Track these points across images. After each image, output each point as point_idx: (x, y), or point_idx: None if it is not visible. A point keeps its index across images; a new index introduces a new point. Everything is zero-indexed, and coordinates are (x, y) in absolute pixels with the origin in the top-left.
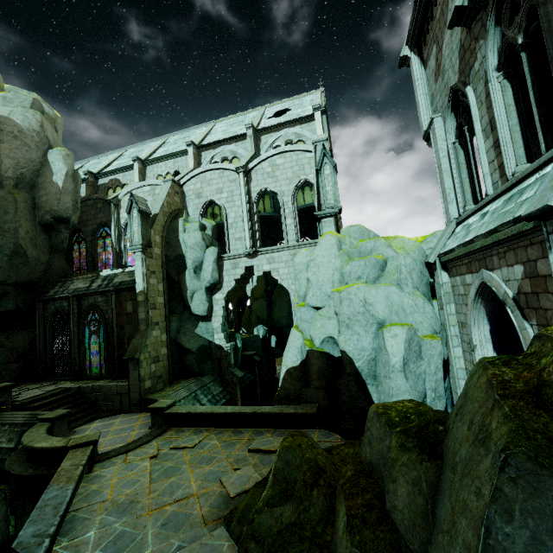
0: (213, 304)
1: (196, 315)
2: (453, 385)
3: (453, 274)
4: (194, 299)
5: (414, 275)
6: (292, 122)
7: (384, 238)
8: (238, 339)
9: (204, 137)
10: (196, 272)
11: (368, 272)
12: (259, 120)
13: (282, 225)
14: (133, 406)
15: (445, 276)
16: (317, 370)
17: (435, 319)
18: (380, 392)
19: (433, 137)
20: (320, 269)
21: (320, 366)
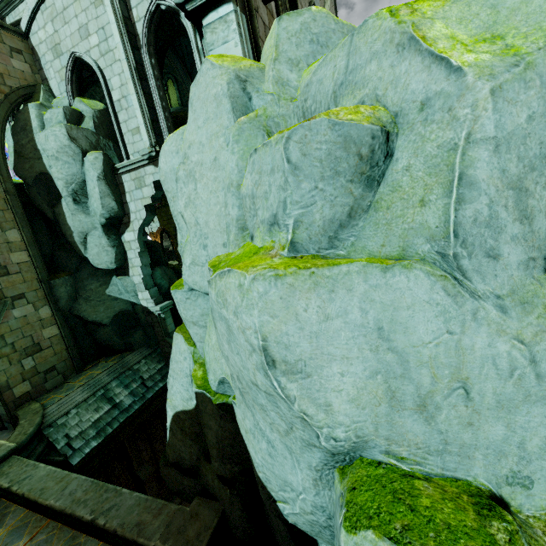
0: (126, 249)
1: (104, 269)
2: None
3: None
4: (89, 245)
5: (542, 193)
6: None
7: (387, 11)
8: None
9: None
10: (79, 201)
11: (303, 197)
12: None
13: None
14: (5, 422)
15: None
16: (215, 443)
17: None
18: None
19: None
20: (197, 186)
21: (219, 438)
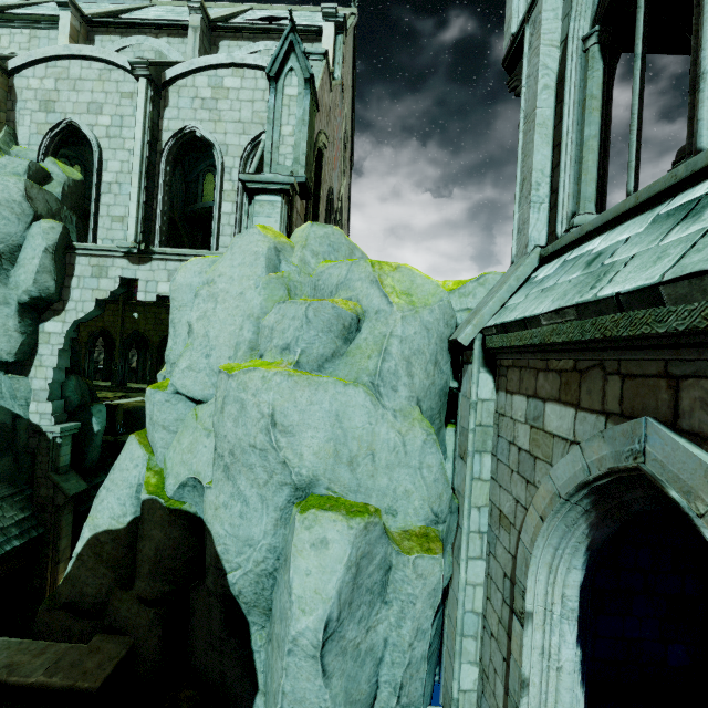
0: (39, 341)
1: None
2: (448, 634)
3: (507, 384)
4: None
5: (418, 366)
6: (283, 30)
7: (370, 262)
8: (96, 415)
9: (112, 12)
10: None
11: (310, 338)
12: (227, 14)
13: (214, 211)
14: None
15: (487, 383)
16: (153, 555)
17: (443, 485)
18: (269, 664)
19: (531, 41)
20: (217, 307)
21: (160, 547)
